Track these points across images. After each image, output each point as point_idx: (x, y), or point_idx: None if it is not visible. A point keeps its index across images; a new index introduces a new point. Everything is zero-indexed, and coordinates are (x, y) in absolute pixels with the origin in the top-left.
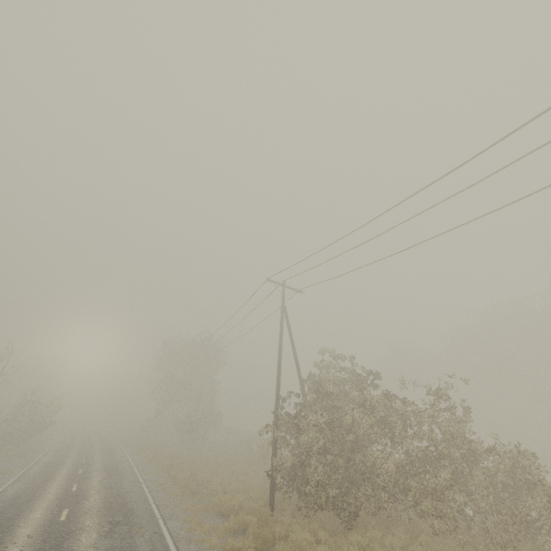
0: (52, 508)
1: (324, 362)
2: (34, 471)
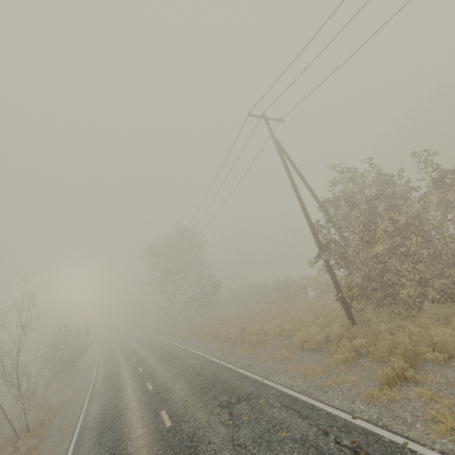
0: (147, 416)
1: (346, 177)
2: (100, 386)
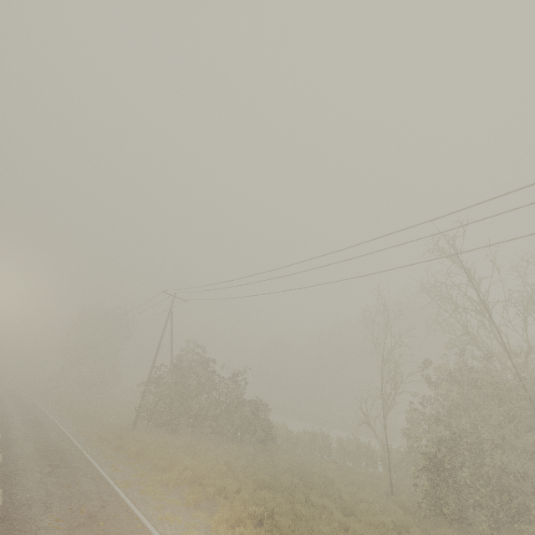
0: None
1: (187, 349)
2: None
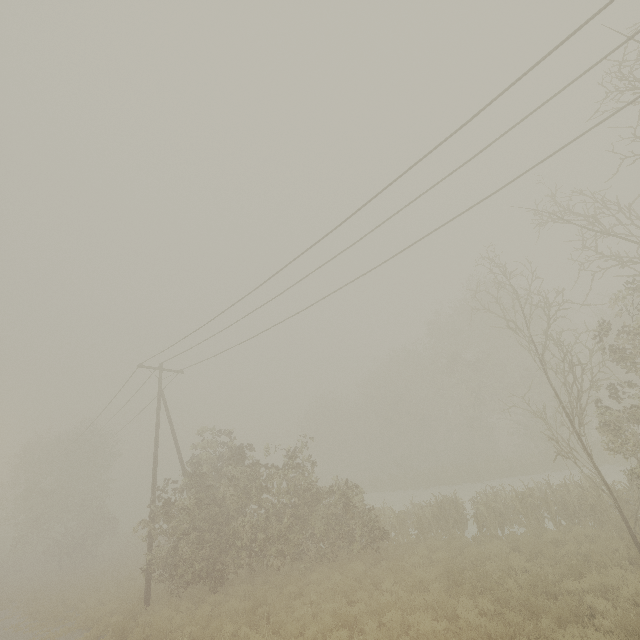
0: None
1: (203, 443)
2: None
